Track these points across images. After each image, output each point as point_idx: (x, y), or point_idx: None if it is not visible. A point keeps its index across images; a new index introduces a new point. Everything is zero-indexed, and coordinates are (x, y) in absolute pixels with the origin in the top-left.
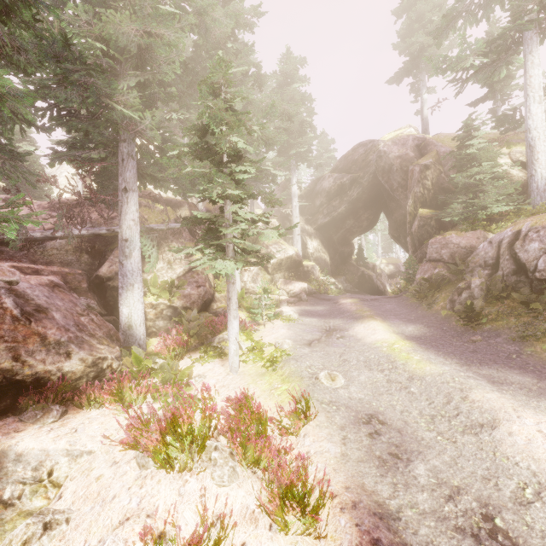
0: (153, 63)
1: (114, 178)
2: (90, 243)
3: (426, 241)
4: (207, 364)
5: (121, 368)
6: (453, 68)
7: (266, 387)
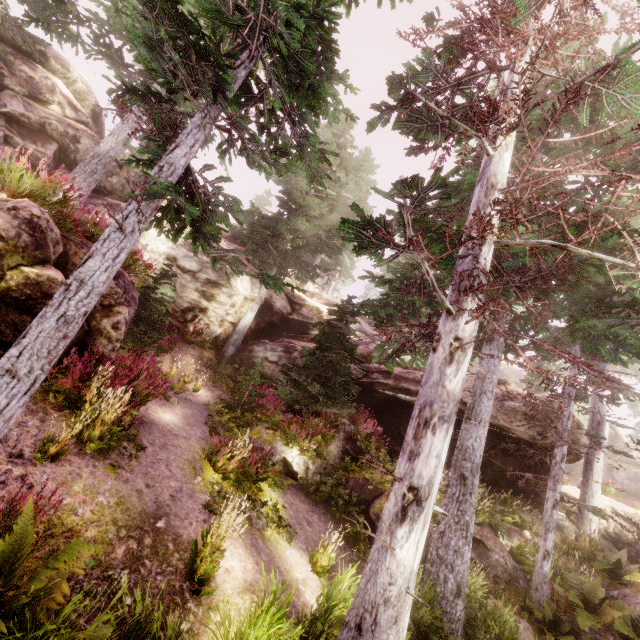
0: None
1: None
2: None
3: None
4: None
5: None
6: None
7: None
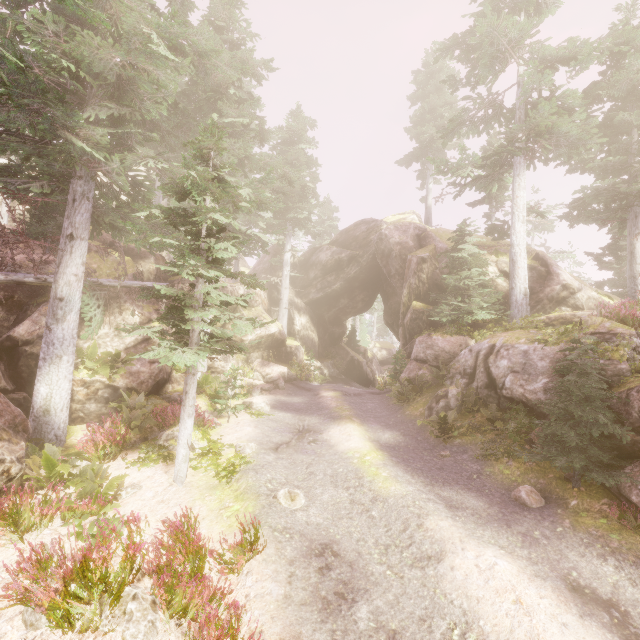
0: (135, 97)
1: (59, 212)
2: (6, 291)
3: (417, 335)
4: (146, 470)
5: (23, 473)
6: (453, 173)
7: (215, 505)
